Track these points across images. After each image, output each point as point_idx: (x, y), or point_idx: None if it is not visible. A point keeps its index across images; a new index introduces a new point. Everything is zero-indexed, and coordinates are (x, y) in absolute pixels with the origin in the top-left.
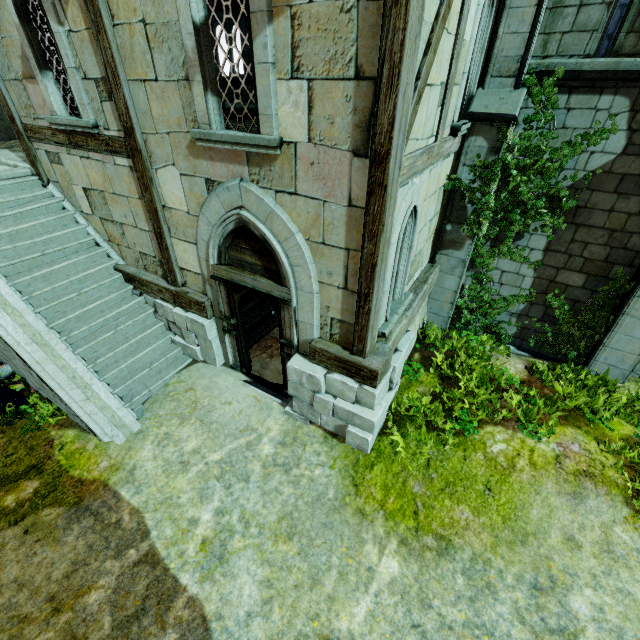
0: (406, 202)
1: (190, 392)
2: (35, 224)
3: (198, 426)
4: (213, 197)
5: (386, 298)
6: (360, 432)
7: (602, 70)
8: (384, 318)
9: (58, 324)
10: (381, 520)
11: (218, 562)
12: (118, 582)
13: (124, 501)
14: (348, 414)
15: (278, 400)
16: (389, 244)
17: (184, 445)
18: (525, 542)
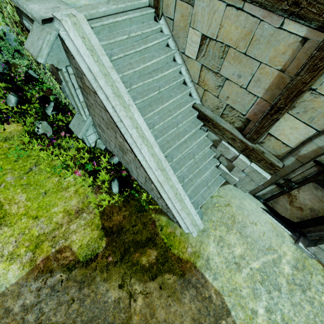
0: None
1: (228, 207)
2: (154, 62)
3: (239, 237)
4: None
5: None
6: None
7: None
8: None
9: (167, 152)
10: None
11: None
12: None
13: (209, 283)
14: None
15: (289, 232)
16: None
17: (234, 249)
18: None
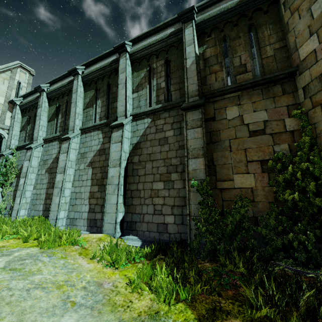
0: None
1: None
2: None
3: None
4: None
5: None
6: None
7: (22, 145)
8: None
9: None
10: None
11: None
12: None
13: None
14: None
15: None
16: None
17: None
18: None
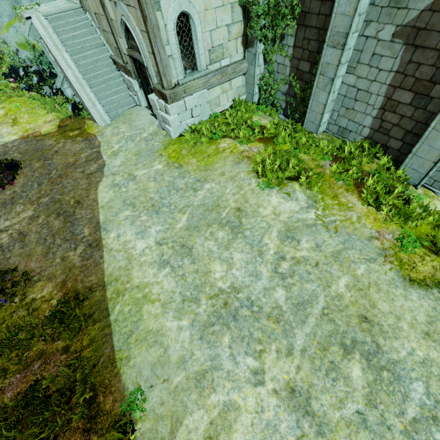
0: (173, 8)
1: (130, 115)
2: (80, 33)
3: (127, 125)
4: (117, 11)
5: (178, 63)
6: (168, 127)
7: None
8: (183, 76)
9: (86, 78)
10: (166, 157)
11: (114, 156)
12: (89, 154)
13: (98, 139)
14: (164, 118)
15: (158, 121)
16: (159, 29)
17: (120, 130)
18: (206, 171)
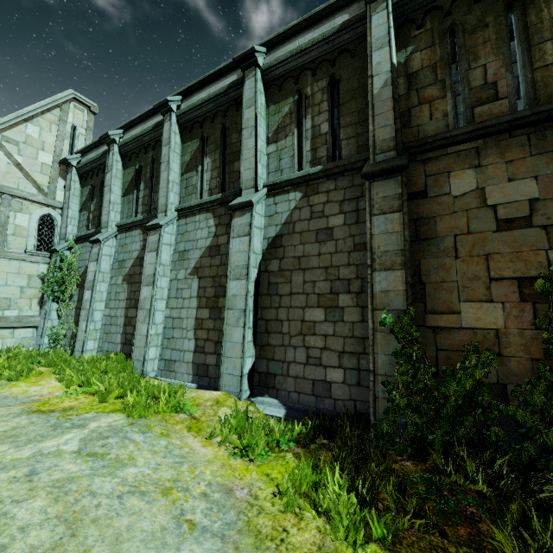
0: None
1: None
2: None
3: None
4: None
5: None
6: None
7: (84, 235)
8: None
9: None
10: None
11: None
12: None
13: None
14: None
15: None
16: None
17: None
18: None
